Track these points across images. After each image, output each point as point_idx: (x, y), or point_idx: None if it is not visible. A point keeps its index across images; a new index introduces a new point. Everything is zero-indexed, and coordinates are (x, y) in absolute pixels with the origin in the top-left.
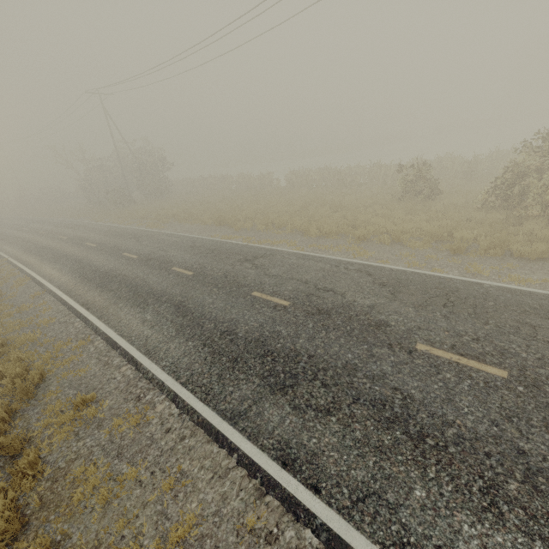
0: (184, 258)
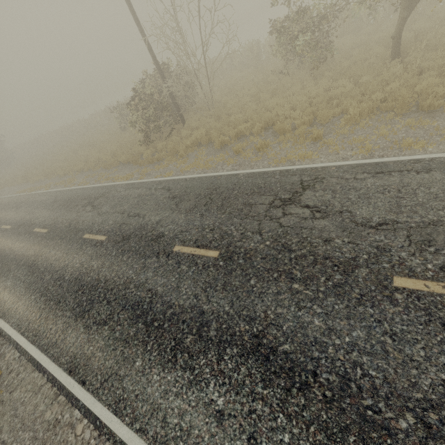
0: None
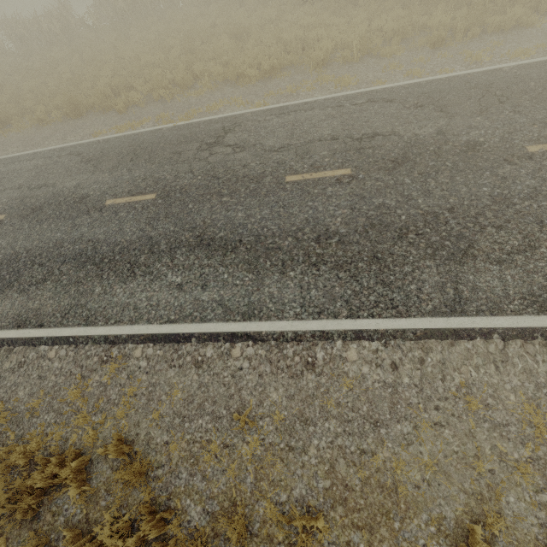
0: (103, 182)
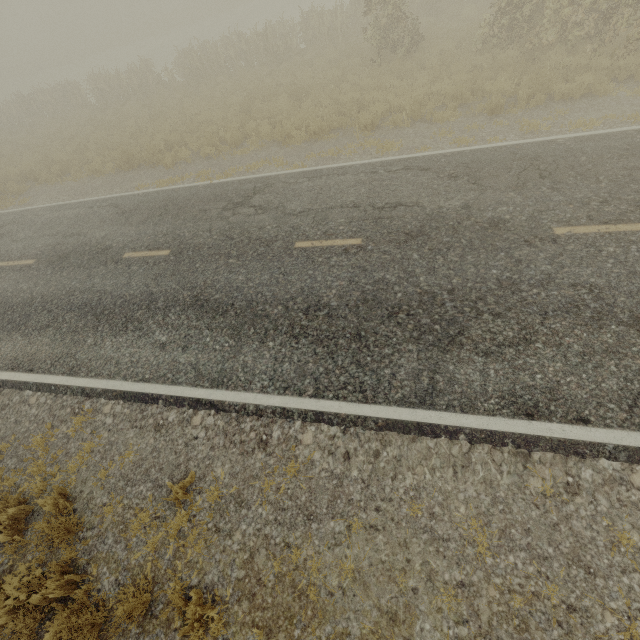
0: (129, 235)
